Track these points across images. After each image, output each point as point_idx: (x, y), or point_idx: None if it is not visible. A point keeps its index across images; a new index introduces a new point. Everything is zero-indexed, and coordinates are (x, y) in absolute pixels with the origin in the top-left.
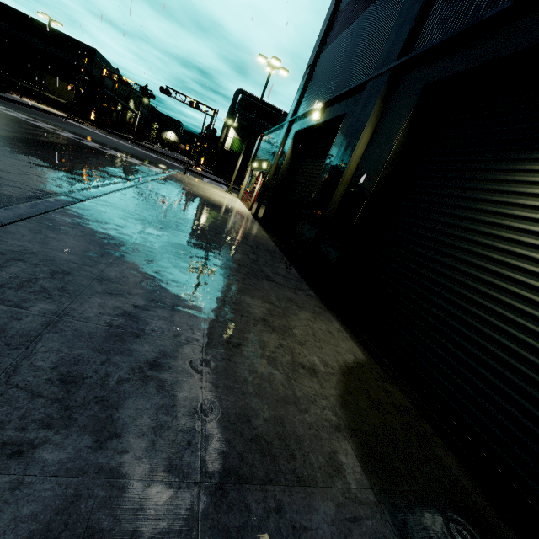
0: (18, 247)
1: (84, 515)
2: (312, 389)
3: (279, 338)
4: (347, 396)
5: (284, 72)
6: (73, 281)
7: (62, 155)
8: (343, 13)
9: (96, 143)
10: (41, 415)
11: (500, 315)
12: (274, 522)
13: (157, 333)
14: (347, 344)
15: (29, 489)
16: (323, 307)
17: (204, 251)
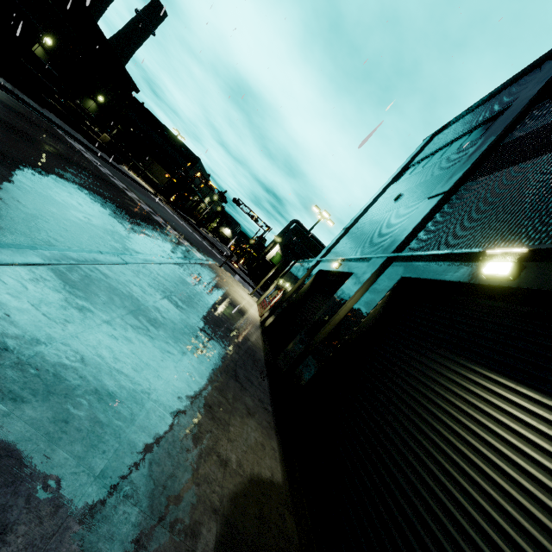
0: (72, 282)
1: (28, 450)
2: (215, 474)
3: (213, 425)
4: (241, 496)
5: (330, 223)
6: (92, 318)
7: (133, 222)
8: (378, 205)
9: (163, 219)
10: (34, 387)
11: (394, 477)
12: (127, 529)
13: (125, 376)
14: (272, 463)
15: (10, 420)
16: (272, 424)
17: (196, 334)
